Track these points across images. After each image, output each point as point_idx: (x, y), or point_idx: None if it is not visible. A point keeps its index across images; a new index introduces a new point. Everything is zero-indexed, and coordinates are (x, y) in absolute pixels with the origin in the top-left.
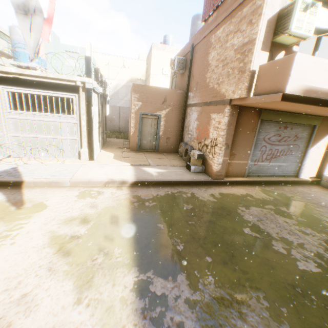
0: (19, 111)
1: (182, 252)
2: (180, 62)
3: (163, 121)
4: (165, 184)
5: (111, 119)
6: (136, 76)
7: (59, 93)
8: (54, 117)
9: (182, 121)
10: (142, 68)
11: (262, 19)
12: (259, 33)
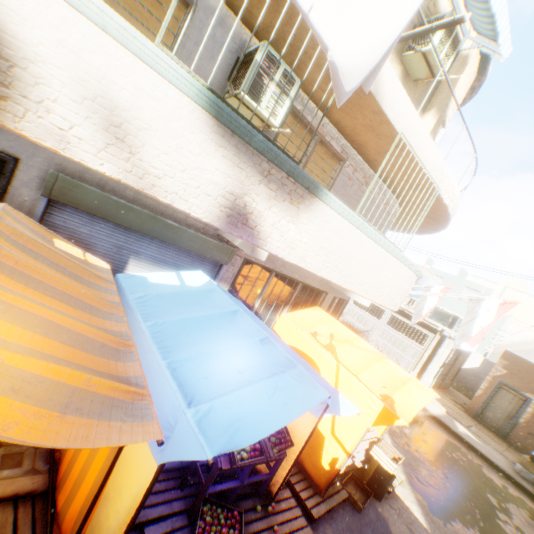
0: (390, 327)
1: (421, 441)
2: None
3: (530, 408)
4: (462, 442)
5: (476, 374)
6: None
7: (421, 328)
8: (407, 340)
9: None
10: None
11: None
12: None
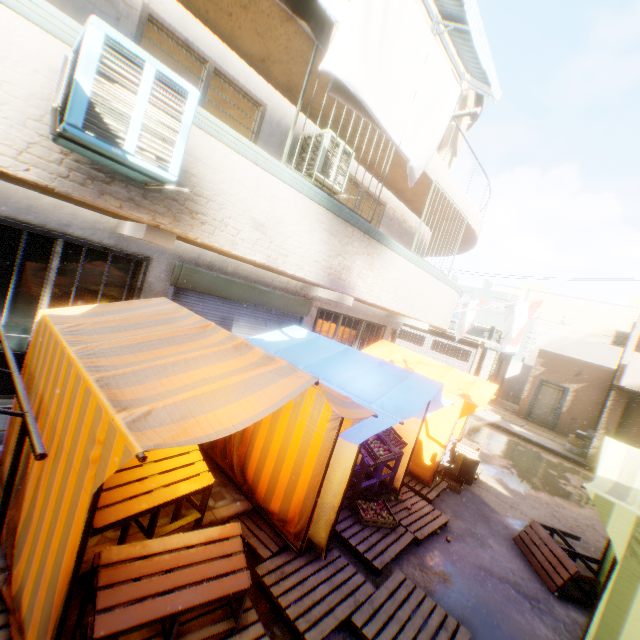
0: (434, 352)
1: (488, 443)
2: (620, 336)
3: (569, 396)
4: (520, 439)
5: (519, 380)
6: (609, 329)
7: (464, 346)
8: (453, 361)
9: (600, 404)
10: (626, 319)
11: (633, 329)
12: (630, 338)
